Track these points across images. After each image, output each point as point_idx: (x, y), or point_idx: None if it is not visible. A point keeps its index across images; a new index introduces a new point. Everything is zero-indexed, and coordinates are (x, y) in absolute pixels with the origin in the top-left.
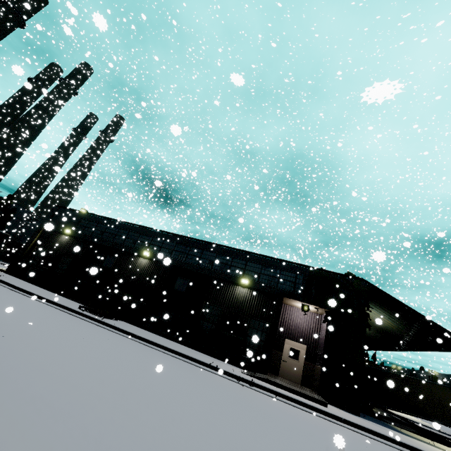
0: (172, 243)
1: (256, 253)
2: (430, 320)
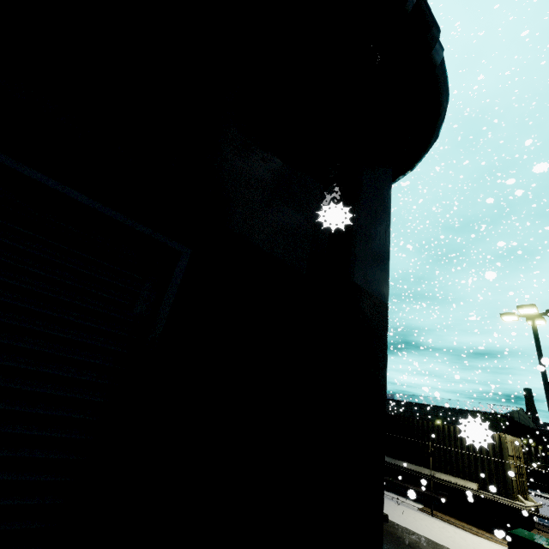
0: (394, 405)
1: (439, 406)
2: (542, 434)
